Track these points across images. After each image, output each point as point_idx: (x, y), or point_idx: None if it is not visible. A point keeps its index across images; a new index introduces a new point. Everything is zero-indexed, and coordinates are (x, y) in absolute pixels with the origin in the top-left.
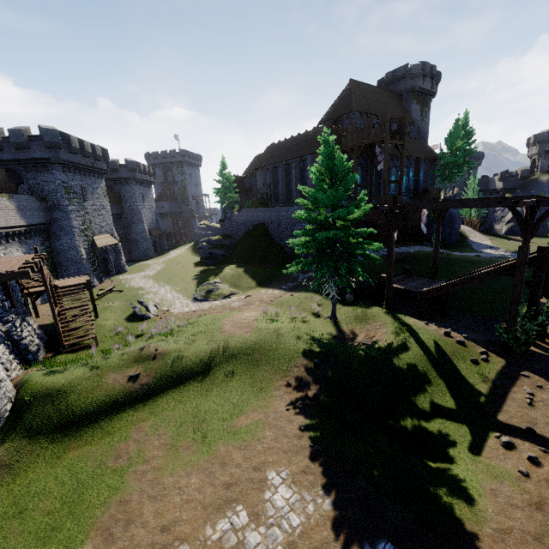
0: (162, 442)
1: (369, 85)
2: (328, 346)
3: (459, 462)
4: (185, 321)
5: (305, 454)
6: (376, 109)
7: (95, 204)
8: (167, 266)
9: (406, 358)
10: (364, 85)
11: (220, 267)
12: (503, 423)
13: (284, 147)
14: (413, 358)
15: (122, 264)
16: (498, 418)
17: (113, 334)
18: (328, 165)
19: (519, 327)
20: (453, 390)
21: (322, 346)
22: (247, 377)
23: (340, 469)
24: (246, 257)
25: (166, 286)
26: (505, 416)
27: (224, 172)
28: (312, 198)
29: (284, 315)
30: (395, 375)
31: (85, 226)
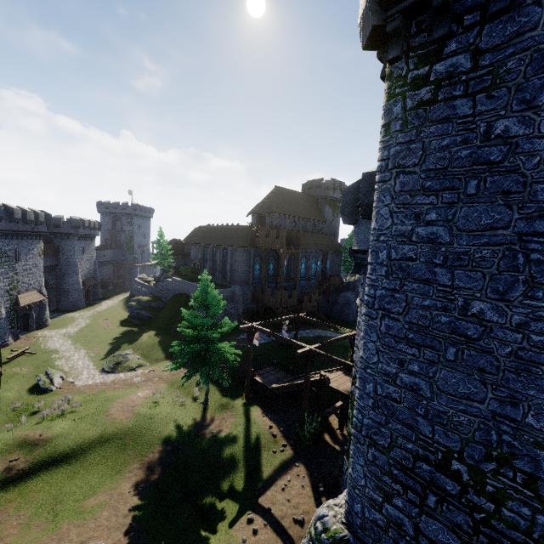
0: (20, 522)
1: (291, 190)
2: (184, 434)
3: (218, 533)
4: (84, 396)
5: (123, 530)
6: (293, 211)
7: (27, 264)
8: (93, 322)
9: (231, 449)
10: (287, 190)
11: (142, 331)
12: (259, 504)
13: (215, 232)
14: (237, 448)
15: (44, 319)
16: (259, 500)
17: (10, 410)
18: (203, 296)
19: (306, 428)
20: (248, 477)
21: (179, 434)
22: (112, 461)
23: (141, 541)
24: (167, 325)
25: (82, 351)
26: (263, 498)
27: (163, 241)
28: (187, 320)
29: (170, 397)
30: (218, 463)
31: (11, 286)
